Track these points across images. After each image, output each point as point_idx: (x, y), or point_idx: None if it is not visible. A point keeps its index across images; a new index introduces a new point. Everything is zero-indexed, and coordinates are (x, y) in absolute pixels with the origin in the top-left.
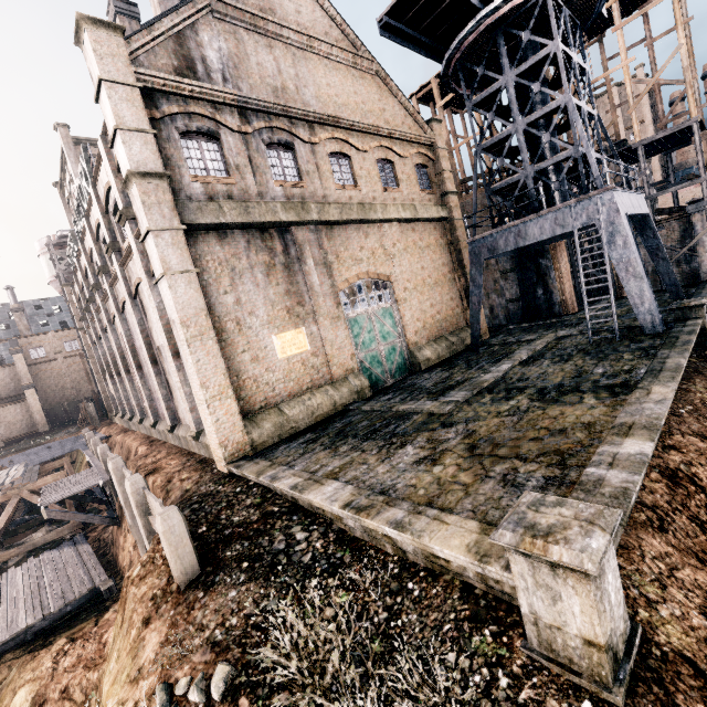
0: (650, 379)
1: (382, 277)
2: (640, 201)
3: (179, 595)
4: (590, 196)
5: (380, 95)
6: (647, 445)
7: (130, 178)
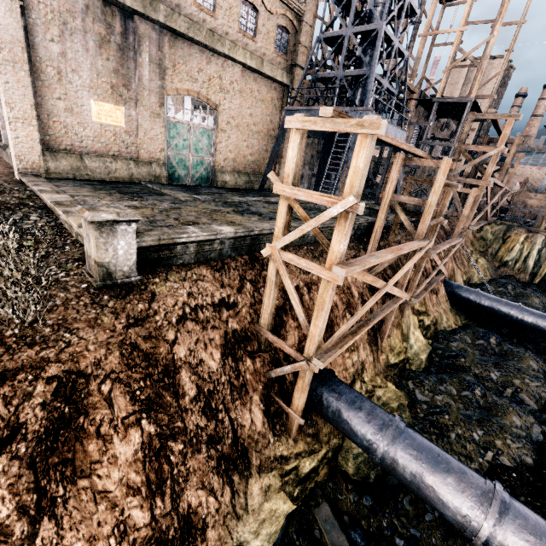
0: (292, 221)
1: (211, 104)
2: (398, 135)
3: None
4: (358, 109)
5: None
6: (230, 229)
7: None
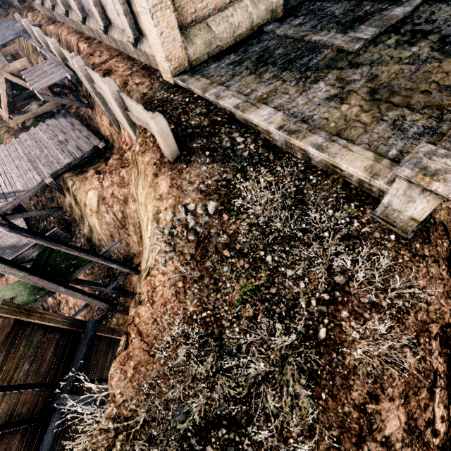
0: None
1: None
2: None
3: (171, 165)
4: None
5: None
6: None
7: None
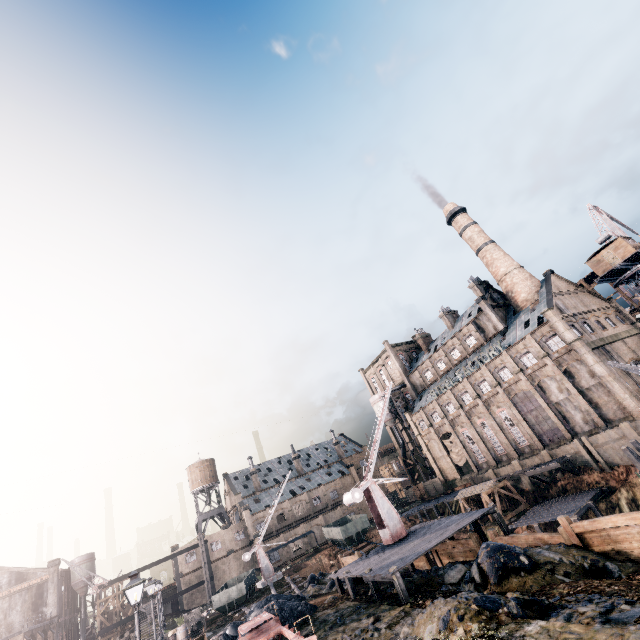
0: None
1: (637, 359)
2: None
3: None
4: None
5: (591, 297)
6: None
7: (575, 340)
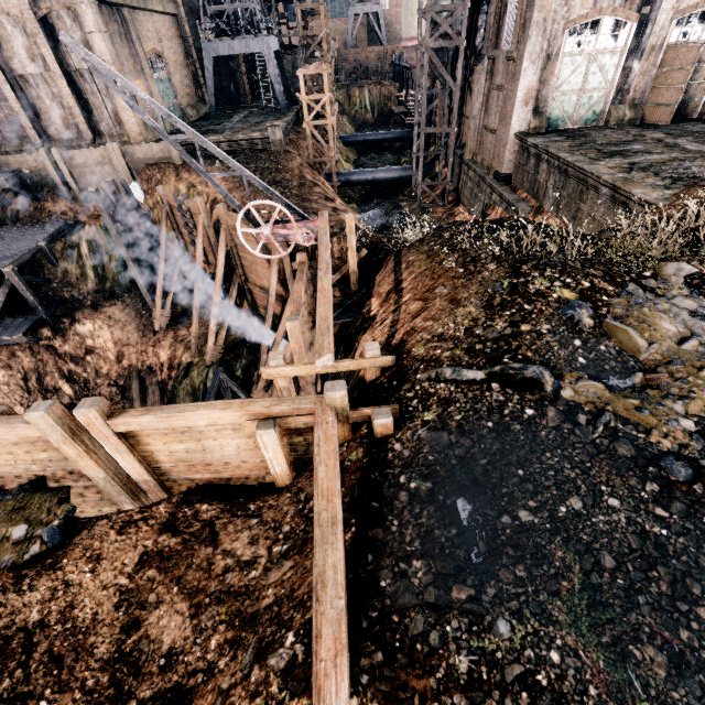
0: (285, 117)
1: (161, 55)
2: (276, 42)
3: (182, 165)
4: (260, 36)
5: None
6: (285, 124)
7: None
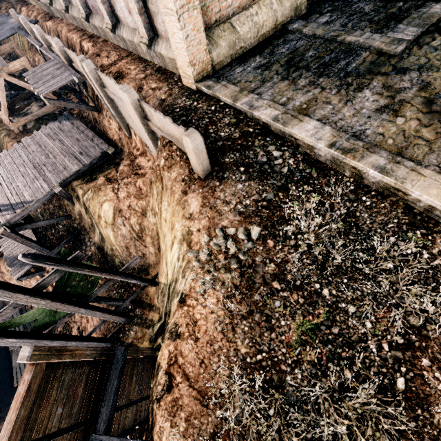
0: None
1: None
2: None
3: (202, 182)
4: None
5: None
6: None
7: None
